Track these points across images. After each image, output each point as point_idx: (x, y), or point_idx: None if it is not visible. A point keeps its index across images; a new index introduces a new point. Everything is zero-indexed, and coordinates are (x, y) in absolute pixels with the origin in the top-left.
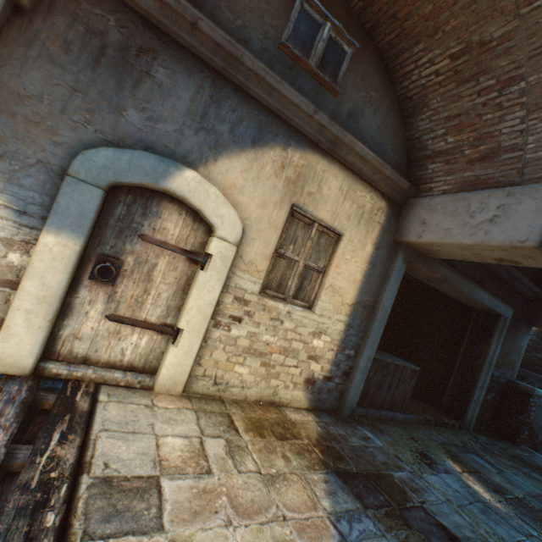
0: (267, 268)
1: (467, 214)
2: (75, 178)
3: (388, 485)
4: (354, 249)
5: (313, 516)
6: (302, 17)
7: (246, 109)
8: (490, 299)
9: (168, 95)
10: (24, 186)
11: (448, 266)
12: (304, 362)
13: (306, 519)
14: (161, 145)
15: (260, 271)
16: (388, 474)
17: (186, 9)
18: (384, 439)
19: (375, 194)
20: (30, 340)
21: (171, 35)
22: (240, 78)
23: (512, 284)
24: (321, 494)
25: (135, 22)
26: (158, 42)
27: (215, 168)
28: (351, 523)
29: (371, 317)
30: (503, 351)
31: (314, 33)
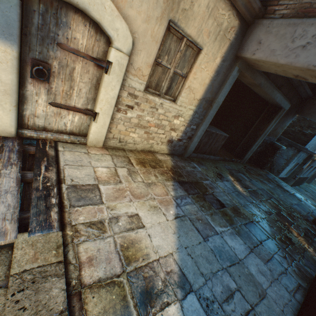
0: (149, 73)
1: (291, 39)
2: None
3: (200, 186)
4: (208, 61)
5: (166, 198)
6: None
7: None
8: (281, 98)
9: None
10: None
11: (264, 75)
12: (168, 131)
13: (163, 199)
14: None
15: (144, 76)
16: (201, 182)
17: None
18: (203, 167)
19: (233, 13)
20: (8, 118)
21: None
22: None
23: (298, 89)
24: (170, 190)
25: None
26: None
27: None
28: (182, 200)
29: (209, 107)
30: (275, 128)
31: None
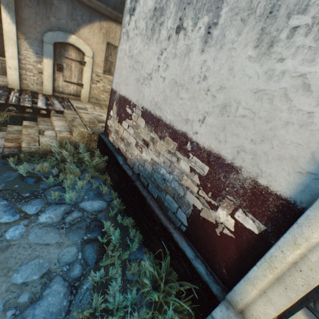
0: (103, 65)
1: None
2: (45, 42)
3: None
4: None
5: None
6: None
7: (84, 9)
8: None
9: (60, 10)
10: (35, 46)
11: None
12: None
13: None
14: (63, 28)
15: (102, 66)
16: None
17: None
18: None
19: None
20: (50, 87)
21: None
22: None
23: None
24: None
25: None
26: None
27: (80, 33)
28: None
29: None
30: None
31: None
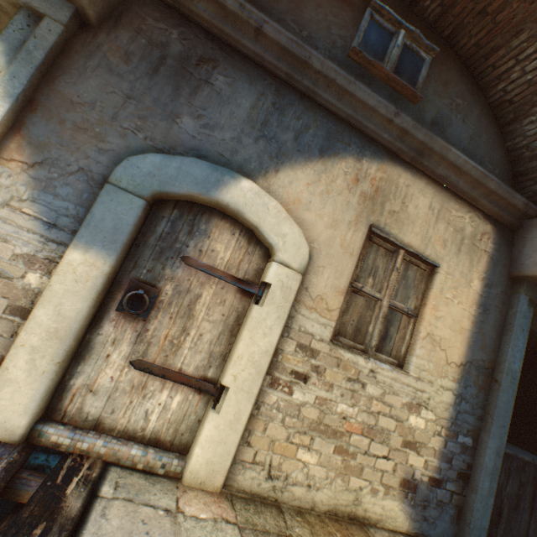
0: (340, 305)
1: None
2: (116, 186)
3: None
4: (455, 285)
5: None
6: (372, 27)
7: (313, 117)
8: None
9: (226, 102)
10: (60, 196)
11: None
12: (398, 450)
13: None
14: (215, 153)
15: (331, 309)
16: None
17: (251, 14)
18: None
19: (475, 214)
20: (29, 390)
21: (233, 44)
22: (306, 83)
23: None
24: None
25: (198, 35)
26: (220, 53)
27: (276, 180)
28: None
29: (490, 385)
30: None
31: (386, 42)
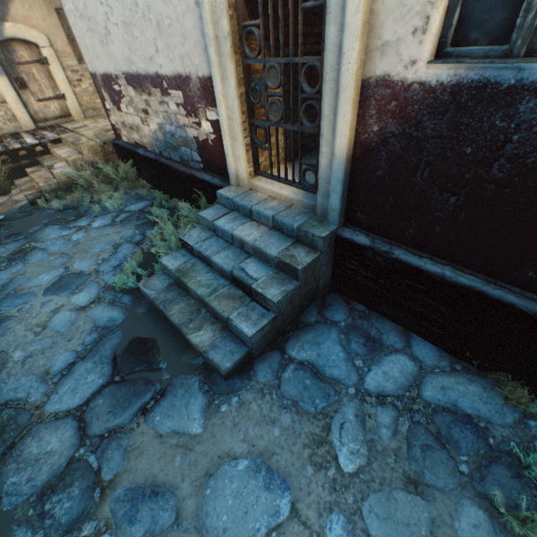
0: (72, 51)
1: None
2: None
3: None
4: None
5: None
6: None
7: None
8: None
9: None
10: None
11: None
12: None
13: None
14: None
15: (71, 54)
16: None
17: None
18: None
19: None
20: (27, 118)
21: None
22: None
23: None
24: None
25: None
26: None
27: (13, 15)
28: None
29: None
30: None
31: None
